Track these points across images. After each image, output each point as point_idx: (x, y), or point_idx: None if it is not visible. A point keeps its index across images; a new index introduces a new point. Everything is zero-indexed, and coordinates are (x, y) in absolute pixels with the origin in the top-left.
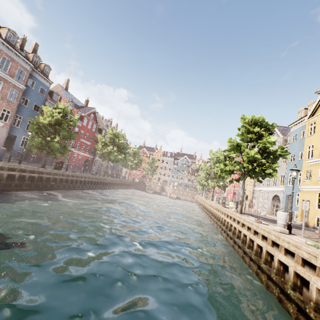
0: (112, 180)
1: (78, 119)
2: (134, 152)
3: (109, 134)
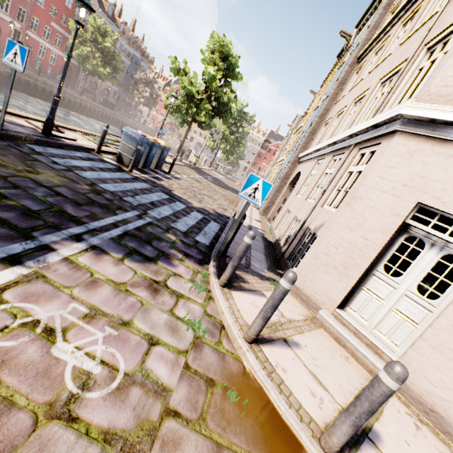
0: (95, 106)
1: None
2: (148, 78)
3: (89, 25)
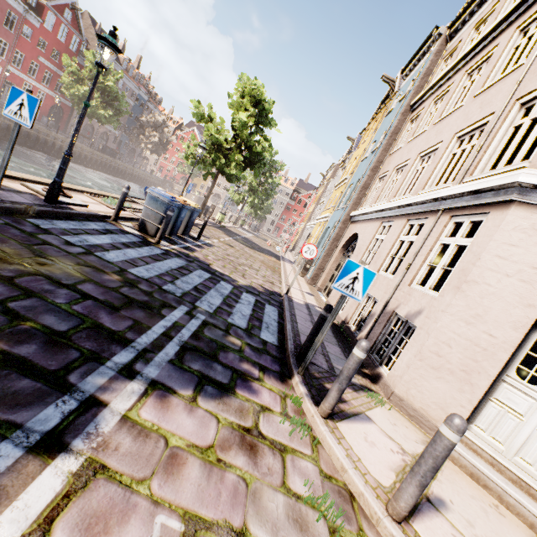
0: (92, 154)
1: (30, 9)
2: (157, 122)
3: (87, 61)
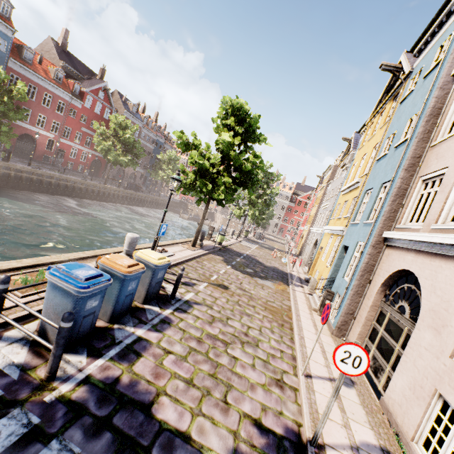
0: (119, 191)
1: (74, 97)
2: (170, 157)
3: (111, 123)
